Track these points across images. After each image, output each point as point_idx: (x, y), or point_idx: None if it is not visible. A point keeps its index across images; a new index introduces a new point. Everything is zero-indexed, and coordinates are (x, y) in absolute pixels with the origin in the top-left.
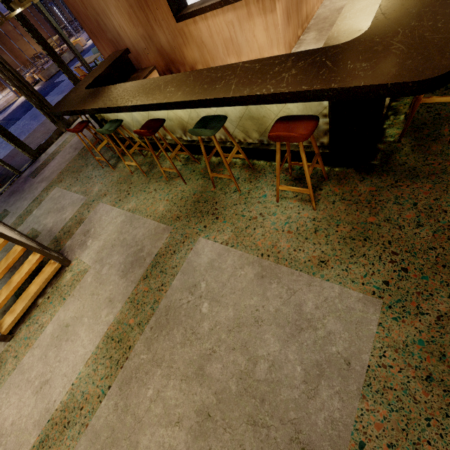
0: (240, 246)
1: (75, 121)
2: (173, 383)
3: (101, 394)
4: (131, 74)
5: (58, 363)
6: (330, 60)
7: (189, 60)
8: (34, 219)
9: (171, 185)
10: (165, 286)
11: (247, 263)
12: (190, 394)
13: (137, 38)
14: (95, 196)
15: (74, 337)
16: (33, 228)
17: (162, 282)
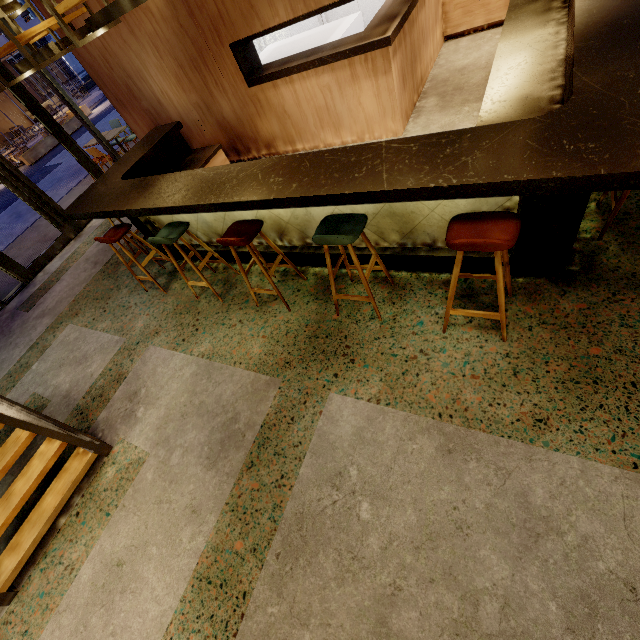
0: (400, 403)
1: (89, 222)
2: None
3: None
4: (185, 155)
5: (112, 639)
6: (533, 139)
7: (264, 135)
8: (36, 378)
9: (266, 313)
10: (288, 478)
11: (419, 430)
12: None
13: (187, 107)
14: (140, 336)
15: (135, 585)
16: (35, 394)
17: (280, 471)
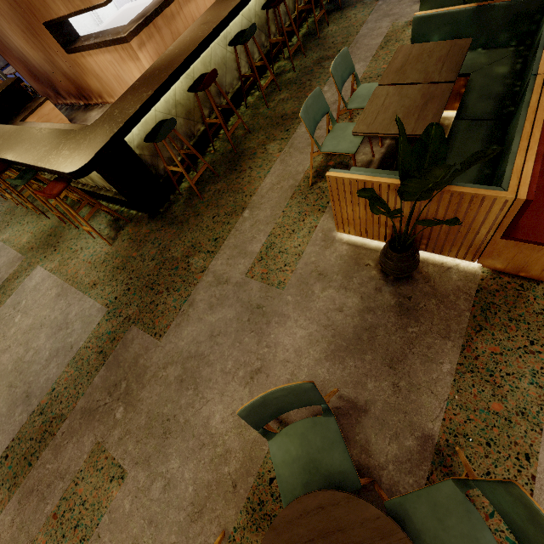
0: (58, 273)
1: None
2: None
3: None
4: (27, 102)
5: None
6: (64, 144)
7: (94, 89)
8: None
9: (40, 219)
10: (1, 304)
11: (56, 285)
12: None
13: (41, 61)
14: None
15: None
16: None
17: (0, 301)
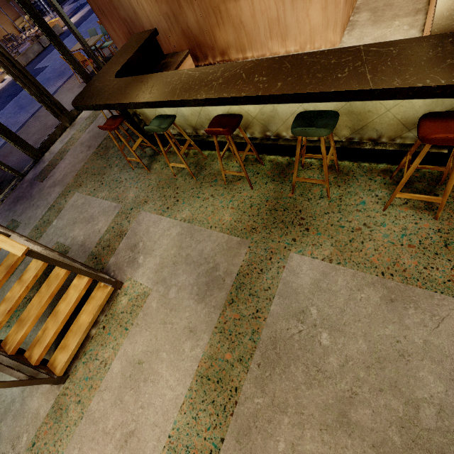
0: (349, 263)
1: (79, 114)
2: (310, 434)
3: (213, 448)
4: (159, 59)
5: (141, 410)
6: None
7: (220, 44)
8: (57, 231)
9: (233, 190)
10: (262, 313)
11: (366, 284)
12: (338, 448)
13: (158, 17)
14: (133, 203)
15: (154, 377)
16: (58, 242)
17: (255, 307)
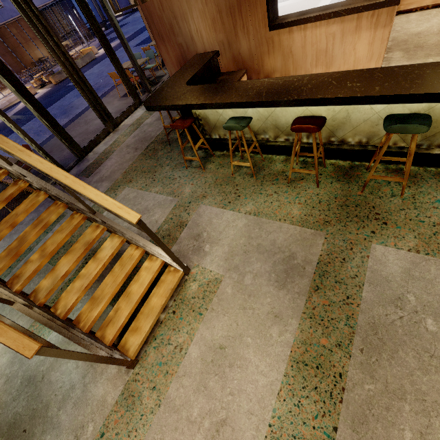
0: (438, 254)
1: (122, 121)
2: (439, 422)
3: (326, 438)
4: (217, 76)
5: (231, 397)
6: None
7: (267, 69)
8: None
9: (297, 188)
10: (353, 299)
11: None
12: None
13: (213, 43)
14: (191, 197)
15: (240, 362)
16: None
17: (345, 294)
